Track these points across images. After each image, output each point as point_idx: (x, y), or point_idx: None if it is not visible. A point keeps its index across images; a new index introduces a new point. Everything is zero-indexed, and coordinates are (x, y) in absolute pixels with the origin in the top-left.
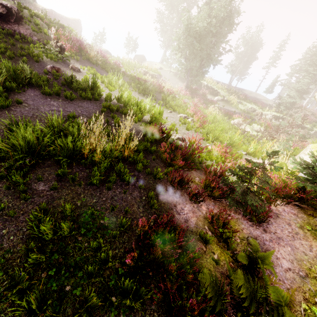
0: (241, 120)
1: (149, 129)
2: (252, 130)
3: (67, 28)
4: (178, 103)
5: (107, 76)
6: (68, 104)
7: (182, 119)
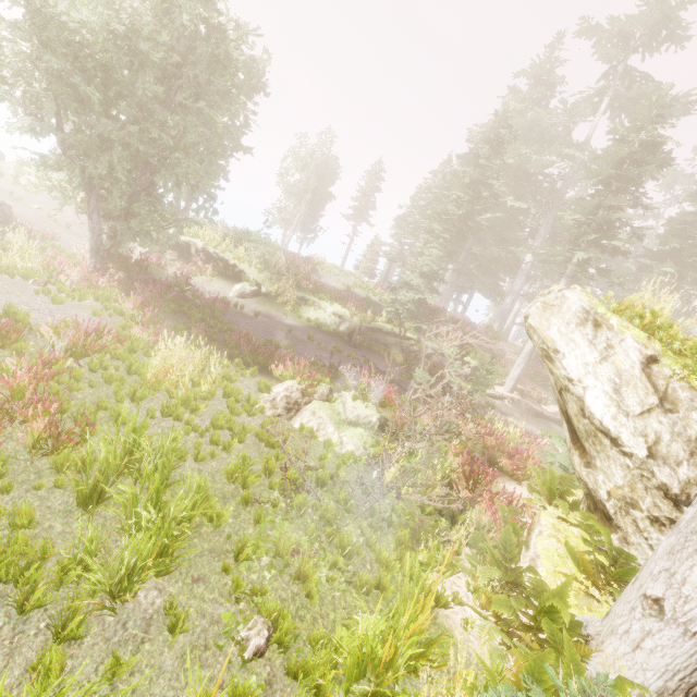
0: (297, 388)
1: None
2: (342, 422)
3: None
4: None
5: None
6: None
7: None
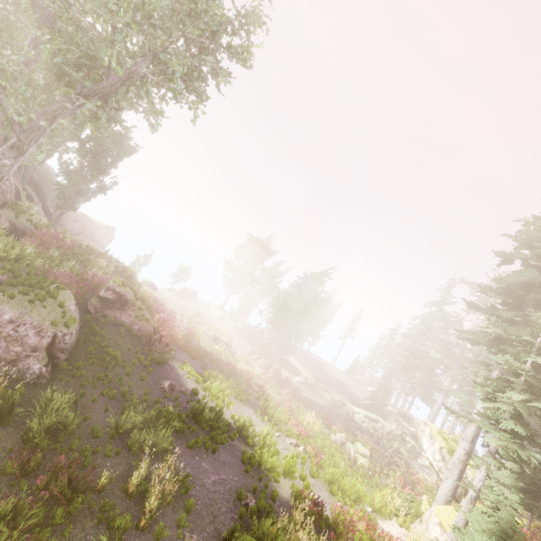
0: (344, 436)
1: (304, 501)
2: (358, 452)
3: (129, 272)
4: (283, 418)
5: (204, 375)
6: (214, 461)
7: (299, 454)
